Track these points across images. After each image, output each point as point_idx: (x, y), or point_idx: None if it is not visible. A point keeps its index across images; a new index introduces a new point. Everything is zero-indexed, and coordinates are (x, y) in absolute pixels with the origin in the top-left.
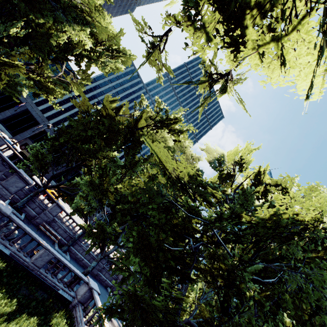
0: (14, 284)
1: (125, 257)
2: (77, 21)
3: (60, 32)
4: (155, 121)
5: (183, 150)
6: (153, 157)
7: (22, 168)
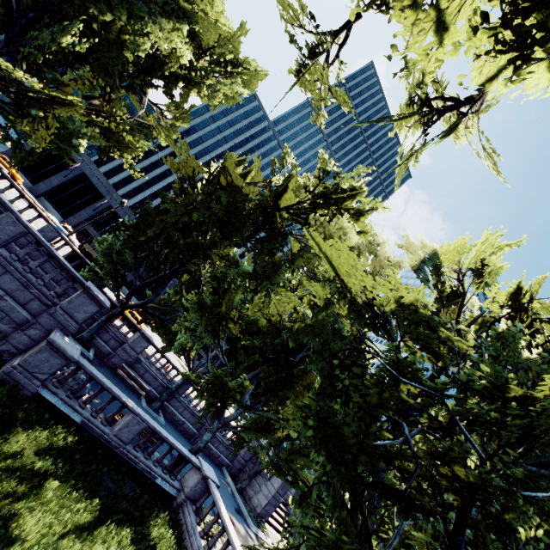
0: (91, 472)
1: (255, 425)
2: (168, 13)
3: (140, 36)
4: (313, 195)
5: (373, 250)
6: (301, 257)
7: (88, 277)
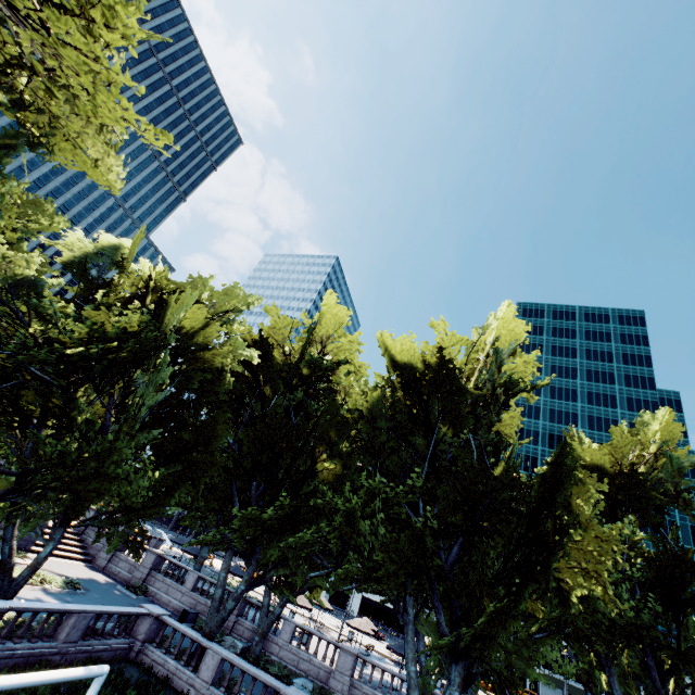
0: None
1: None
2: None
3: None
4: None
5: None
6: None
7: None
